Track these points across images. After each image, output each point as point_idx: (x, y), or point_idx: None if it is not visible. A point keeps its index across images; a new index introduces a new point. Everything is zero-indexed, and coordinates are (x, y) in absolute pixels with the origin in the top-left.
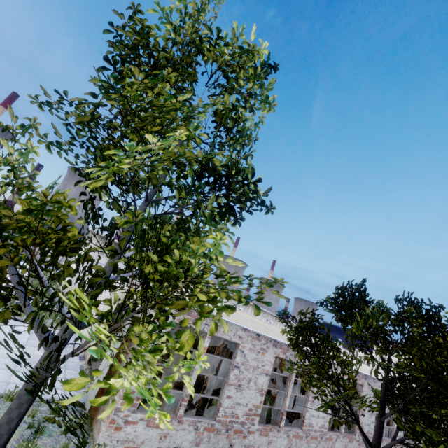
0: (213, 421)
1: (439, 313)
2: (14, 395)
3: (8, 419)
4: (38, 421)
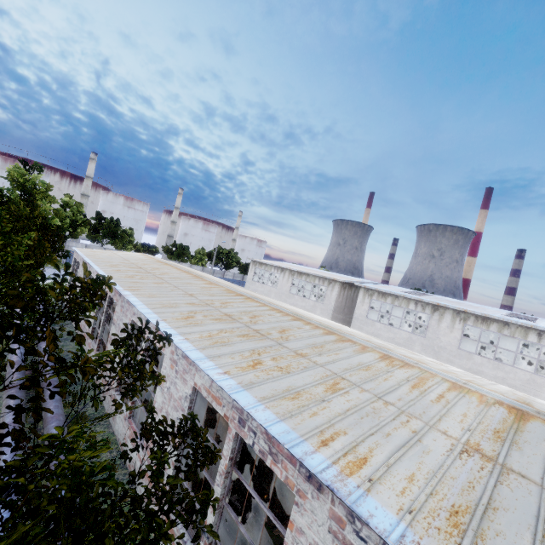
0: None
1: None
2: None
3: None
4: None
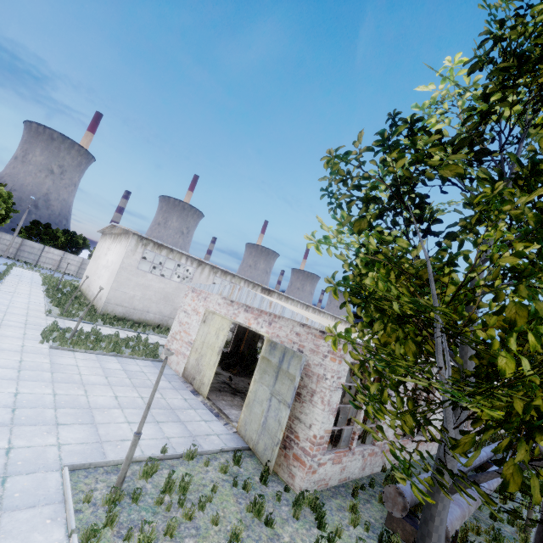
0: (372, 446)
1: None
2: (193, 454)
3: (437, 537)
4: (231, 476)
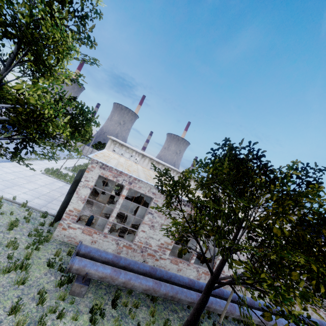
0: (131, 243)
1: (307, 171)
2: (26, 205)
3: None
4: (32, 218)
